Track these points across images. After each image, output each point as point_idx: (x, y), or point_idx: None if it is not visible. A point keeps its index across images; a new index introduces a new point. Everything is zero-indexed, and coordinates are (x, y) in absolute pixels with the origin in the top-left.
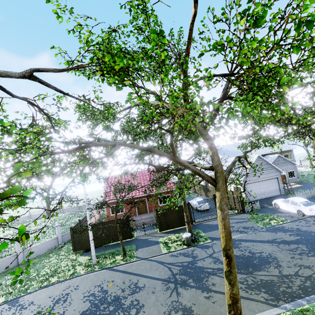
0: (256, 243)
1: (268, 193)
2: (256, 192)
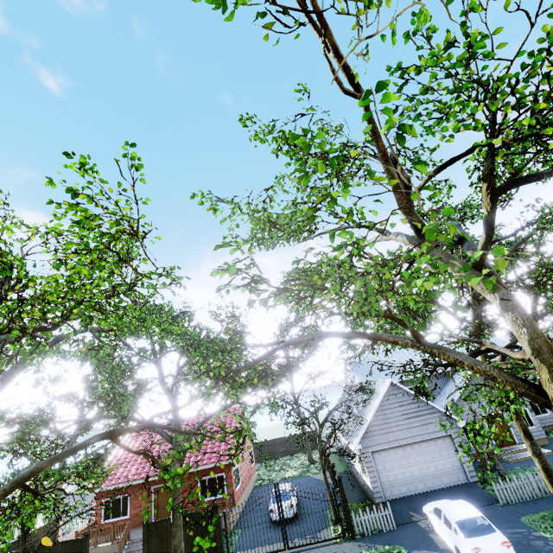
0: None
1: (433, 478)
2: (399, 475)
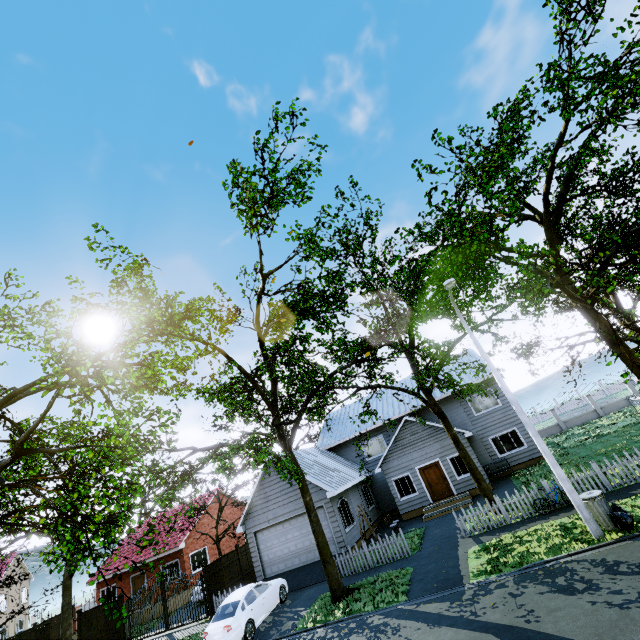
0: None
1: (308, 553)
2: (279, 552)
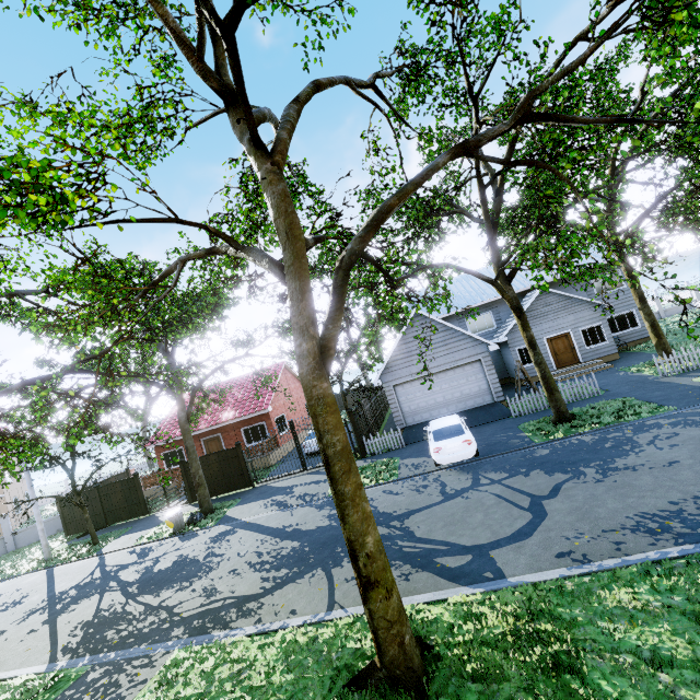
0: (252, 533)
1: (457, 403)
2: (422, 404)
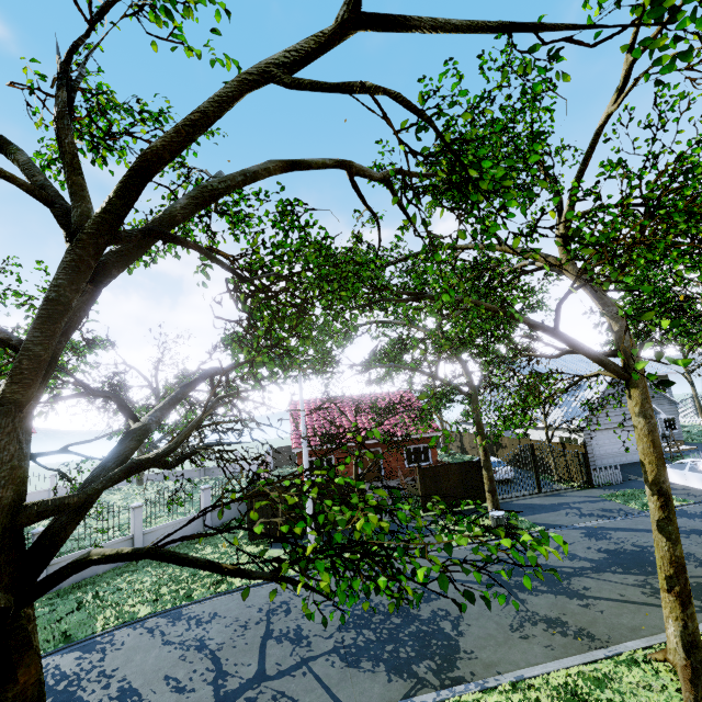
0: (641, 533)
1: (633, 454)
2: (609, 450)
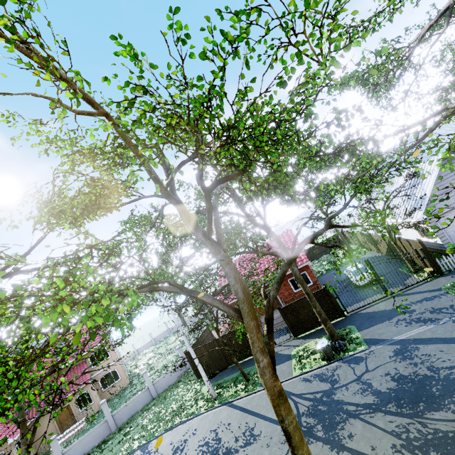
0: (449, 345)
1: None
2: None
